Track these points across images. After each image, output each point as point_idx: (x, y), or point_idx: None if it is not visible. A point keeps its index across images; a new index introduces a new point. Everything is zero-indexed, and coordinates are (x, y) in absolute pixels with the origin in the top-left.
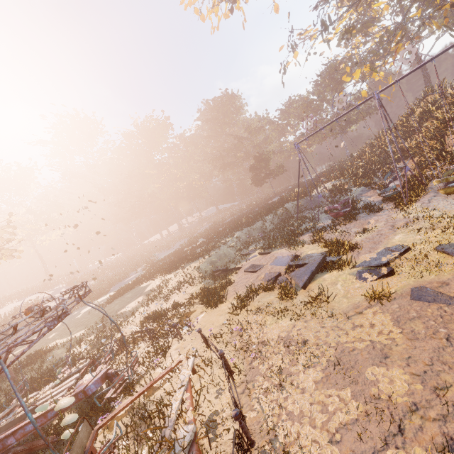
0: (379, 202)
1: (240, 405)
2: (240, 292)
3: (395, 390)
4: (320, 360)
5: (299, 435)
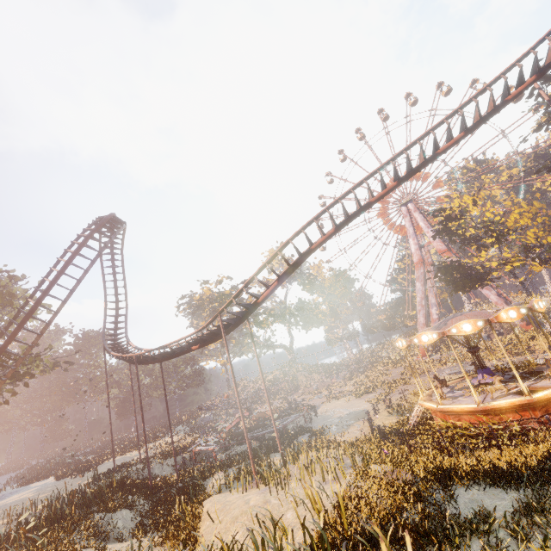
0: None
1: None
2: None
3: None
4: None
5: None
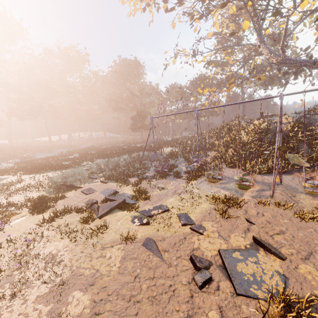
0: (184, 172)
1: None
2: (61, 208)
3: (74, 311)
4: (56, 278)
5: None
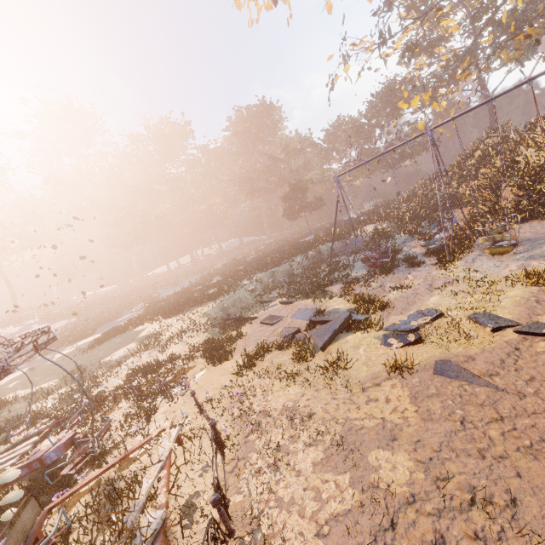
0: (422, 255)
1: (225, 487)
2: (250, 348)
3: (396, 478)
4: (324, 437)
5: (284, 526)
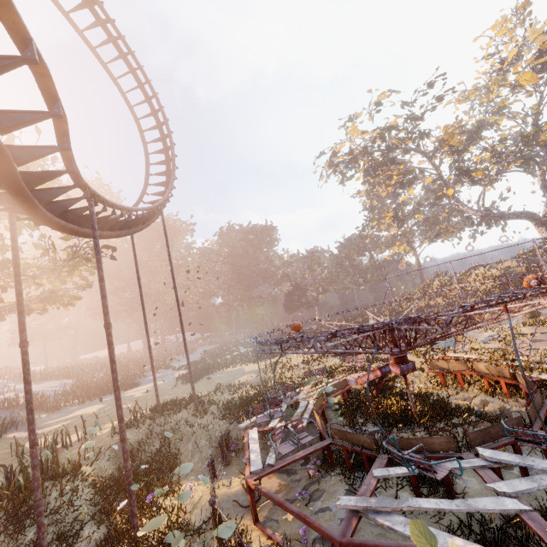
0: None
1: None
2: None
3: None
4: None
5: None
